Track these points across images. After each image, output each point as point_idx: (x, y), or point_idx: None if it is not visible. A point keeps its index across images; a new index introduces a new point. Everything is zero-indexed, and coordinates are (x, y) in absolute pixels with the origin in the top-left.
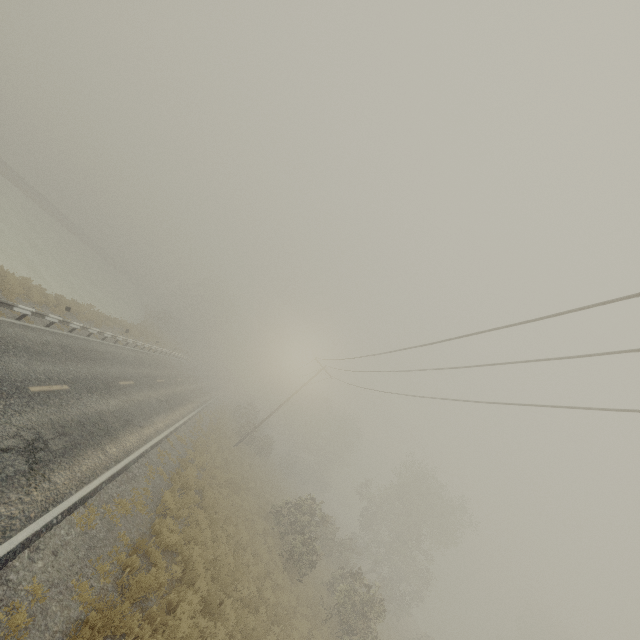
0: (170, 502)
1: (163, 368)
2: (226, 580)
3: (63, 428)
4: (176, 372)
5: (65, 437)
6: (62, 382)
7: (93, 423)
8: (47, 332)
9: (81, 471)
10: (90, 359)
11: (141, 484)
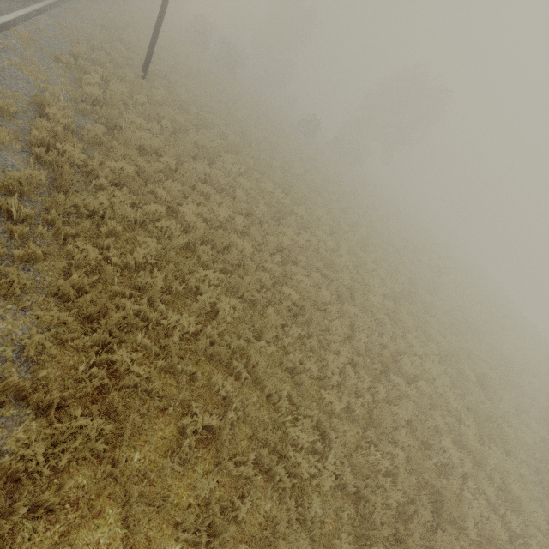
0: None
1: None
2: None
3: None
4: None
5: None
6: None
7: None
8: None
9: None
10: None
11: None
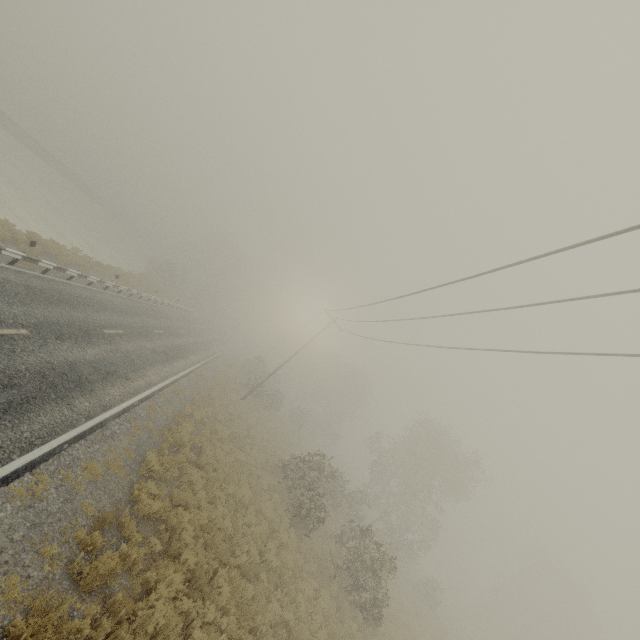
0: (154, 463)
1: (163, 319)
2: (221, 547)
3: (11, 379)
4: (179, 324)
5: (12, 390)
6: (19, 326)
7: (59, 374)
8: (9, 270)
9: (32, 430)
10: (67, 304)
11: (122, 442)
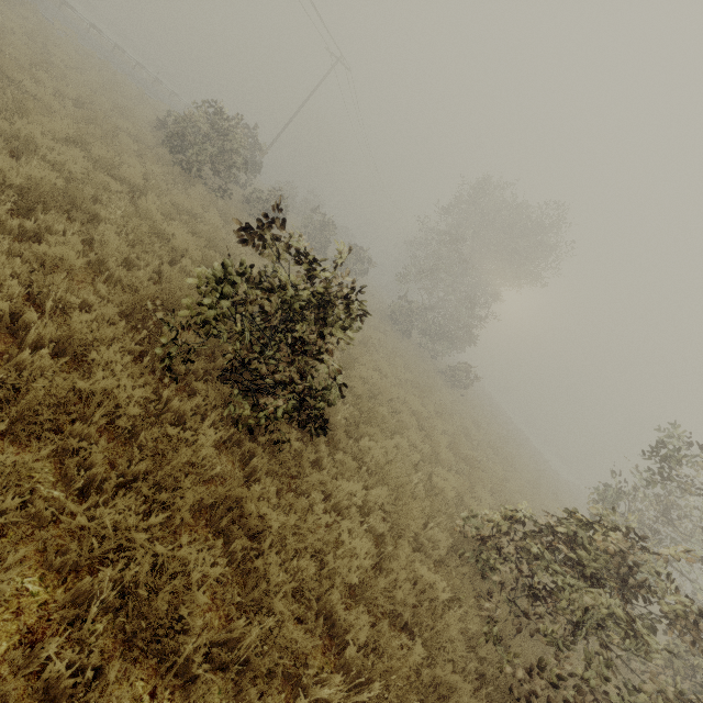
0: None
1: (162, 95)
2: None
3: None
4: None
5: None
6: None
7: None
8: None
9: None
10: None
11: None
